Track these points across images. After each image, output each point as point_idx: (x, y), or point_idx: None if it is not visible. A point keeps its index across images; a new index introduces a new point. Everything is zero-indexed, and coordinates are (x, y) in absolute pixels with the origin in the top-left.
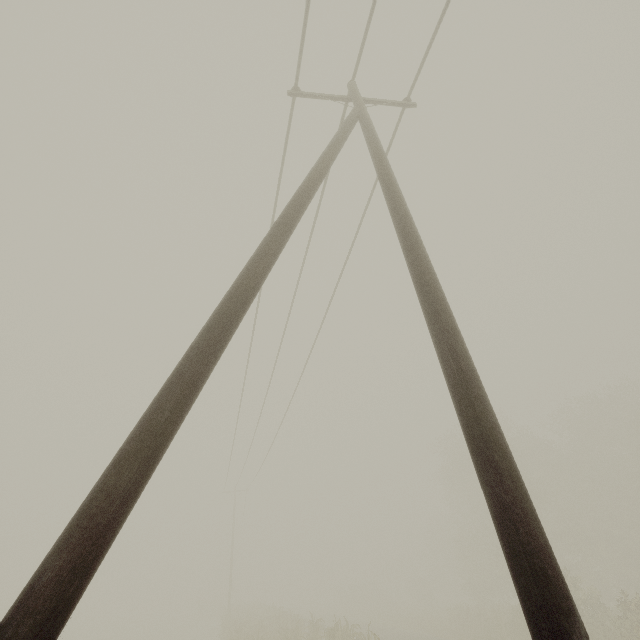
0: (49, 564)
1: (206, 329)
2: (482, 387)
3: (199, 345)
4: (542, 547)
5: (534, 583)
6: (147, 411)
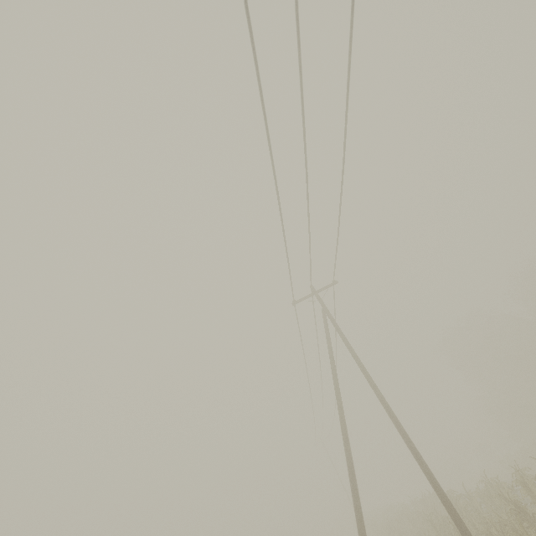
0: (352, 483)
1: (343, 434)
2: (399, 423)
3: (345, 438)
4: (416, 453)
5: (417, 459)
6: (346, 456)
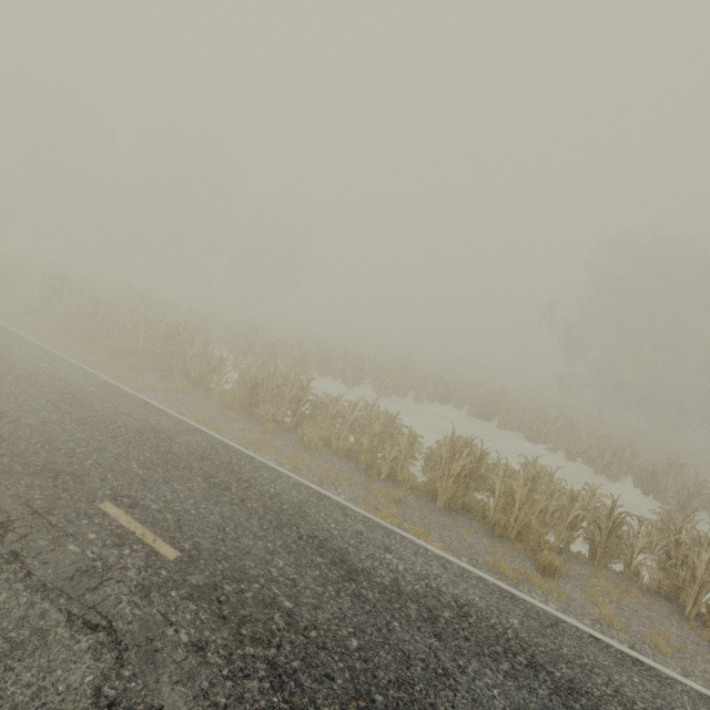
0: None
1: None
2: None
3: None
4: None
5: None
6: None
